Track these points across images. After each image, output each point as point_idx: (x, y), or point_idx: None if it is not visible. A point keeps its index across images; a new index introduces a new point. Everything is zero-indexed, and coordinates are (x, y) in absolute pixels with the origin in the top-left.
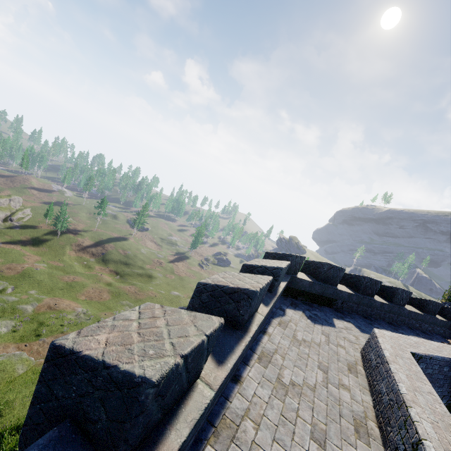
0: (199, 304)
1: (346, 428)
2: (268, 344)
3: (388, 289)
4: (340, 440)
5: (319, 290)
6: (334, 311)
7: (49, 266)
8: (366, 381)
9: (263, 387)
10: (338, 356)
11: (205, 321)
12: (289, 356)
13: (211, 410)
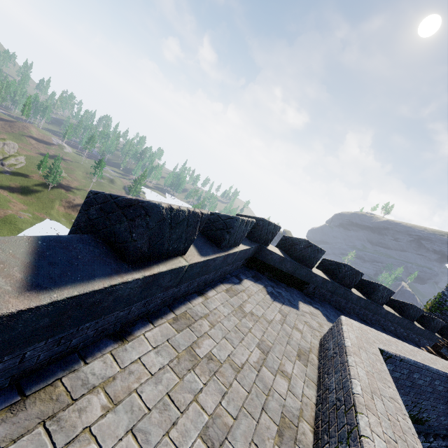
0: (85, 221)
1: (265, 427)
2: (199, 307)
3: (369, 284)
4: (249, 443)
5: (290, 269)
6: (303, 295)
7: (34, 217)
8: (316, 373)
9: (159, 353)
10: (290, 338)
11: None
12: (223, 326)
13: (21, 367)
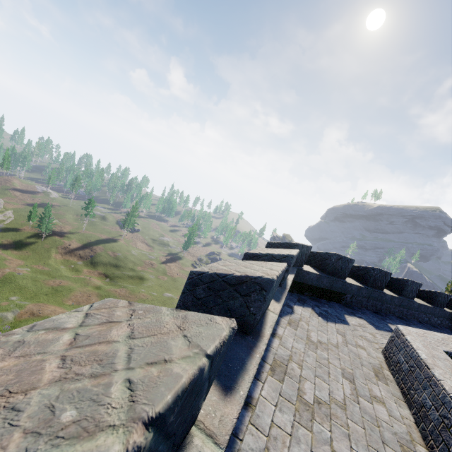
0: (193, 300)
1: None
2: (280, 350)
3: (397, 281)
4: None
5: (327, 284)
6: (343, 307)
7: (33, 270)
8: (398, 389)
9: (281, 410)
10: (360, 359)
11: (203, 326)
12: (307, 364)
13: None
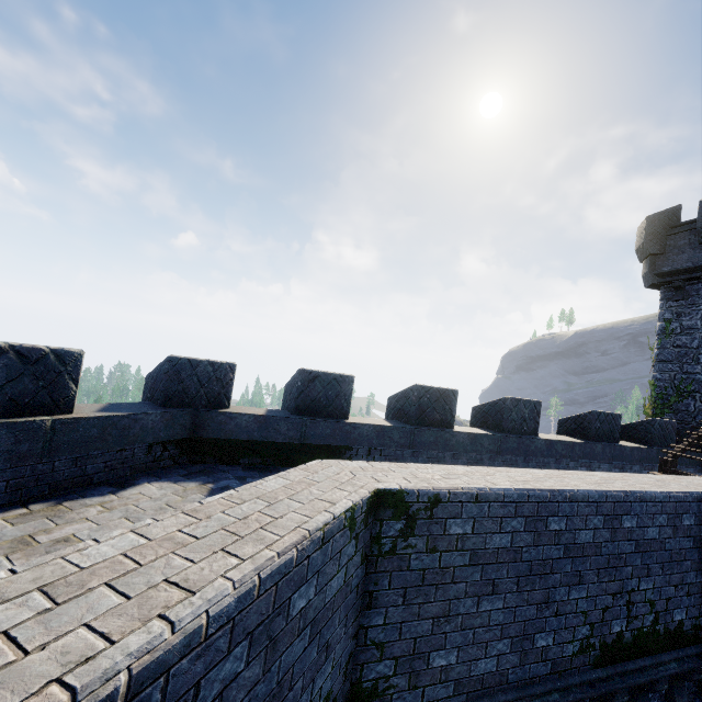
0: None
1: None
2: None
3: (492, 408)
4: None
5: (292, 432)
6: None
7: None
8: None
9: None
10: None
11: None
12: None
13: None
